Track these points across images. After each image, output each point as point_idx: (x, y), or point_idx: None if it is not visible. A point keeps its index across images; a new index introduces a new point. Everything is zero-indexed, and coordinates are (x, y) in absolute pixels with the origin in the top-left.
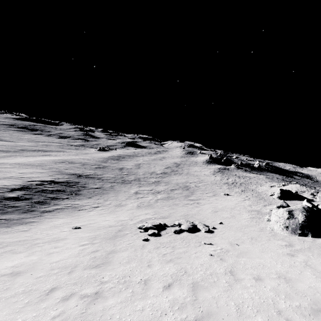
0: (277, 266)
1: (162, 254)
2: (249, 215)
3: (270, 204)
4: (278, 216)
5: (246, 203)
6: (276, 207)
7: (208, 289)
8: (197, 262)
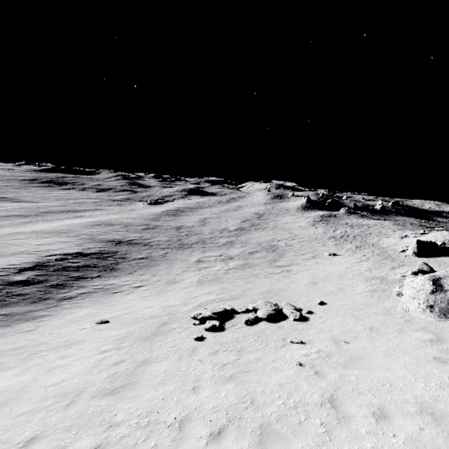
0: (417, 385)
1: (220, 365)
2: (367, 287)
3: (401, 265)
4: (415, 289)
5: (362, 266)
6: (411, 274)
7: (288, 441)
8: (274, 380)
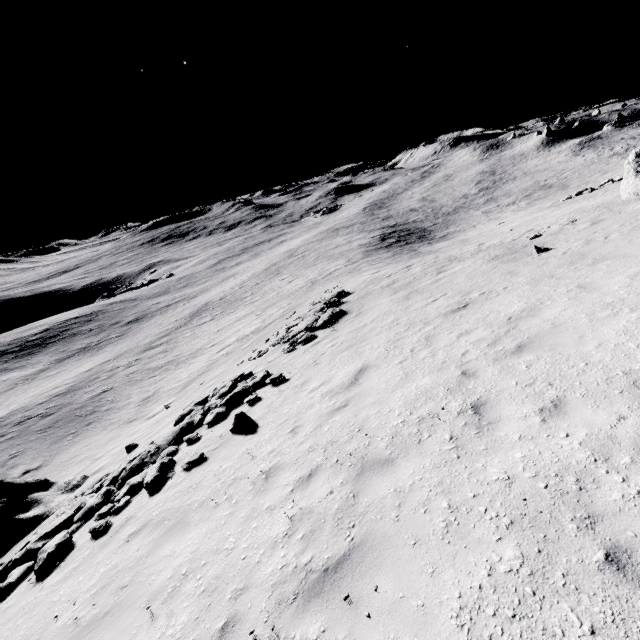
0: None
1: None
2: None
3: None
4: None
5: None
6: None
7: None
8: None
